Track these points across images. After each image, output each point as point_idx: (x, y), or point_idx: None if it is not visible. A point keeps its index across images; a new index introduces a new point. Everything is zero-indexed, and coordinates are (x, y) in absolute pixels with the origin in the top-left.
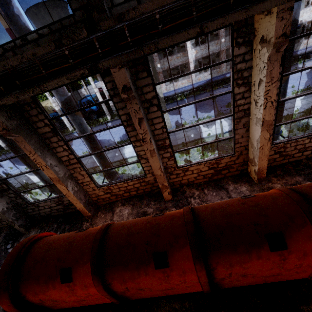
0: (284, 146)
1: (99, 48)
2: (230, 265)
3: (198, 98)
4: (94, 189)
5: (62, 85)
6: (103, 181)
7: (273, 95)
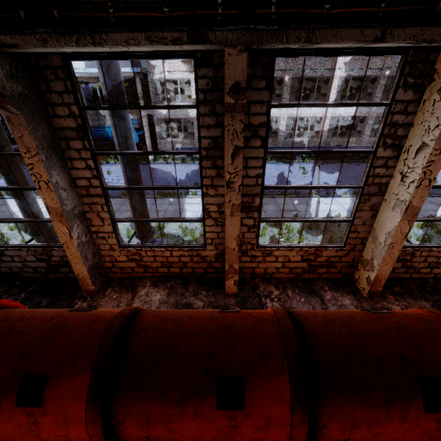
0: (412, 254)
1: (221, 6)
2: (352, 425)
3: (282, 166)
4: (113, 248)
5: (126, 56)
6: (130, 239)
7: (435, 170)
